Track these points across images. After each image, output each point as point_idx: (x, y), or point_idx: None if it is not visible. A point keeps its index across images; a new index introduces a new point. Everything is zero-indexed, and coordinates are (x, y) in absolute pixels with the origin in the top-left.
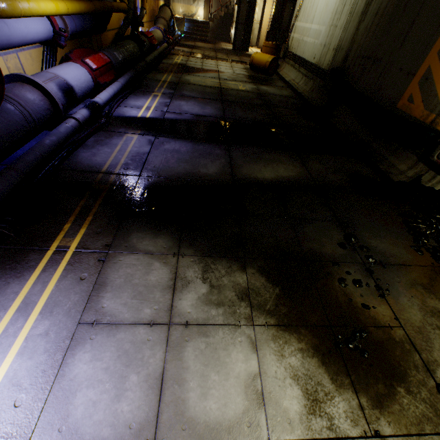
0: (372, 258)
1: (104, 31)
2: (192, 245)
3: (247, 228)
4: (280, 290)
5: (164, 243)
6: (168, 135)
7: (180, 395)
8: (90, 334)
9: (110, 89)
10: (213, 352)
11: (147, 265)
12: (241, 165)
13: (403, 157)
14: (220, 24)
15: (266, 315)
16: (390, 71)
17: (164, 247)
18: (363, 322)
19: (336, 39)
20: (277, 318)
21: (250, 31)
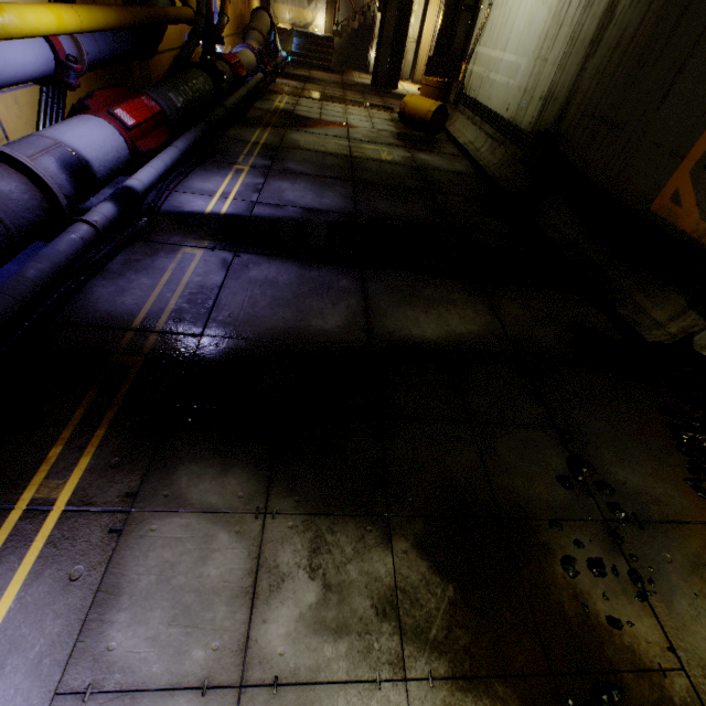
0: (621, 511)
1: (152, 55)
2: (291, 490)
3: (395, 447)
4: (455, 590)
5: (240, 485)
6: (257, 249)
7: None
8: None
9: (158, 162)
10: None
11: (204, 540)
12: (384, 310)
13: (660, 296)
14: (352, 41)
15: (430, 654)
16: (639, 145)
17: (239, 496)
18: (612, 662)
19: (546, 82)
20: (451, 660)
21: (401, 55)
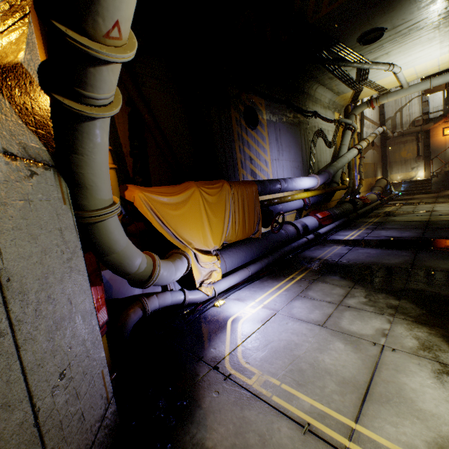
0: None
1: (329, 201)
2: (362, 286)
3: (412, 286)
4: (426, 311)
5: (344, 283)
6: (363, 246)
7: (337, 321)
8: (301, 298)
9: (327, 227)
10: (361, 316)
11: (332, 288)
12: (425, 260)
13: None
14: (446, 177)
15: (406, 316)
16: None
17: (344, 284)
18: None
19: None
20: (415, 319)
21: None
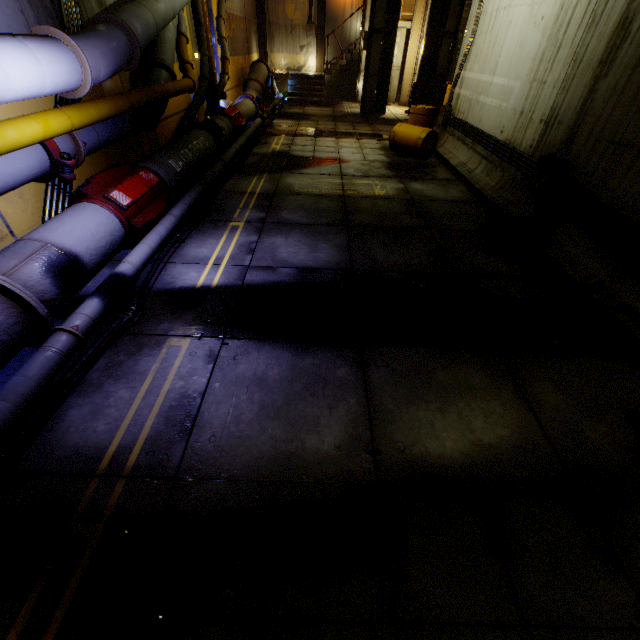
0: None
1: (154, 127)
2: None
3: None
4: None
5: None
6: (246, 331)
7: None
8: None
9: (152, 236)
10: None
11: None
12: (391, 412)
13: None
14: (340, 76)
15: None
16: None
17: None
18: None
19: (545, 104)
20: None
21: (387, 84)
